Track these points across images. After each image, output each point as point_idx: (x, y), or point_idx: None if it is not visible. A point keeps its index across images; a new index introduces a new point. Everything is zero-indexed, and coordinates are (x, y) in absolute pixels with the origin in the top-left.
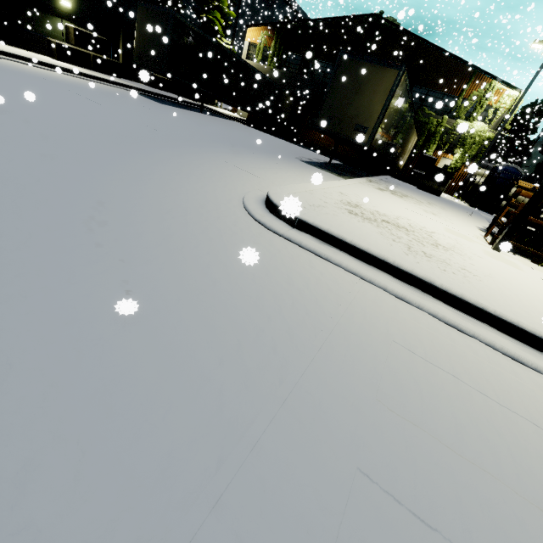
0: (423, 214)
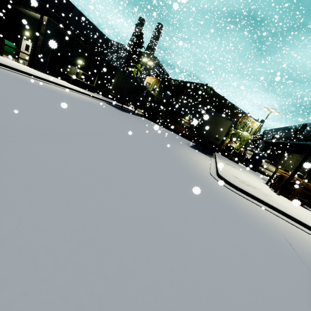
0: (248, 178)
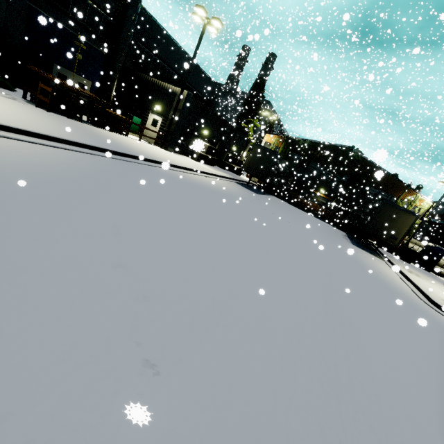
0: None
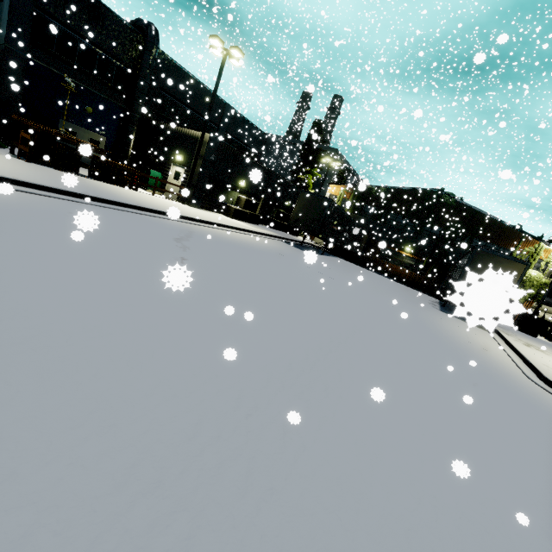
0: None
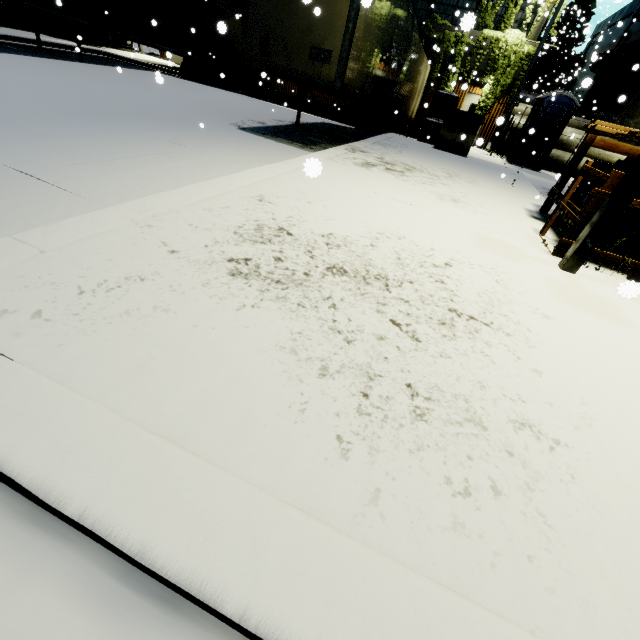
0: (435, 208)
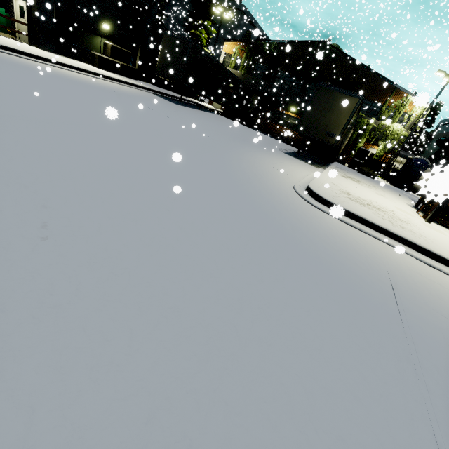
0: (378, 196)
